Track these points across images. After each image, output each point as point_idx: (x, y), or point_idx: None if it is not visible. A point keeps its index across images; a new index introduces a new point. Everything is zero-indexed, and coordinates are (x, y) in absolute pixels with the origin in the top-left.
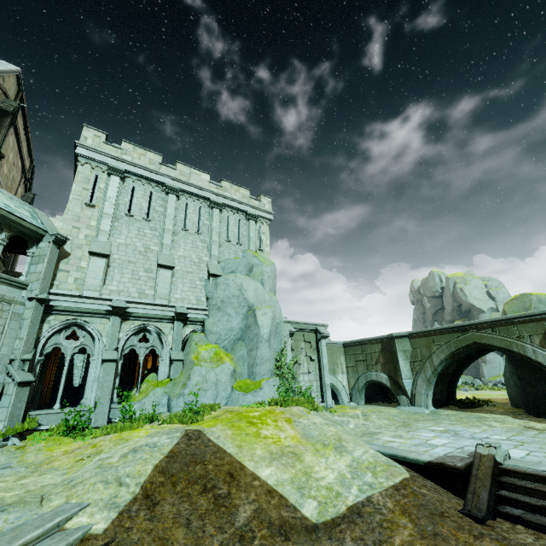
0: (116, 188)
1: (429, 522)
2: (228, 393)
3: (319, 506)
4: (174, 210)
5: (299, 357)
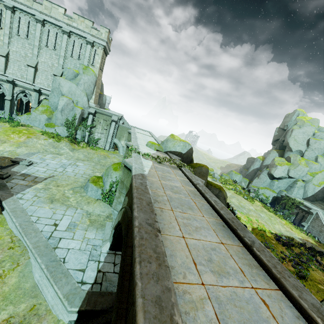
0: (9, 18)
1: None
2: (43, 125)
3: None
4: (40, 34)
5: (98, 125)
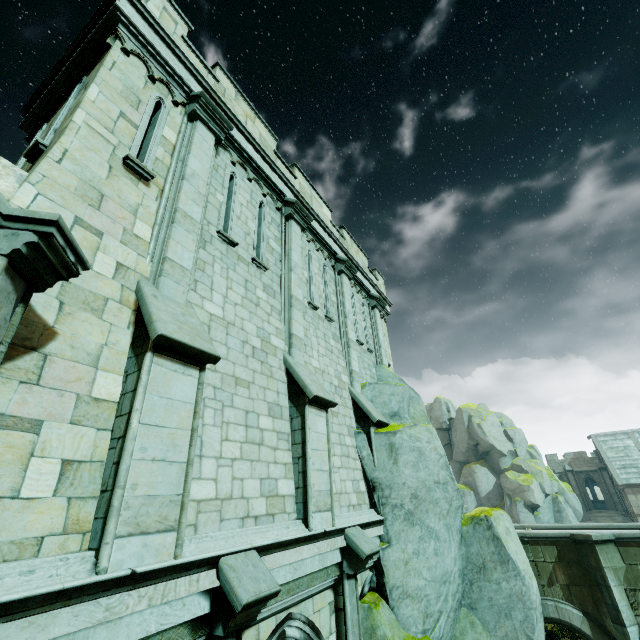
0: (207, 158)
1: None
2: None
3: None
4: (300, 257)
5: None
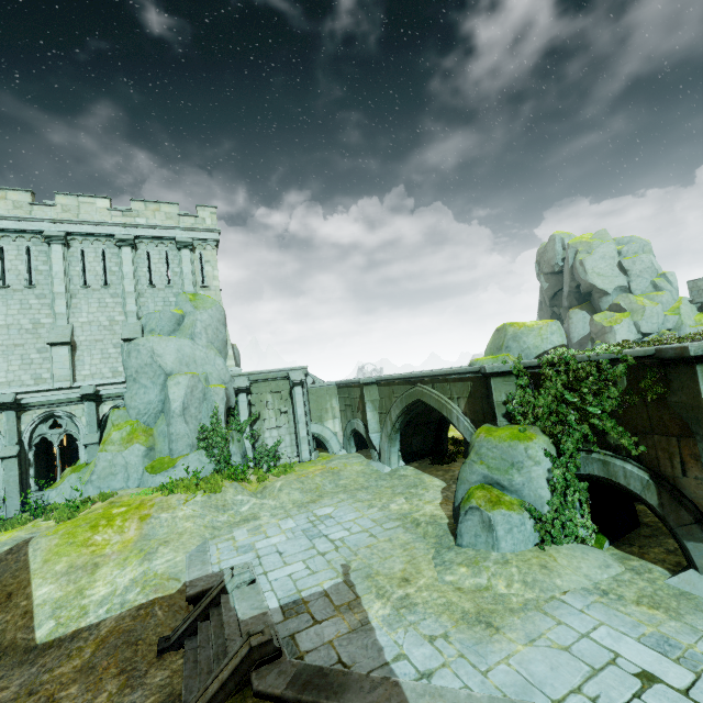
0: None
1: (105, 653)
2: (140, 475)
3: (55, 627)
4: (63, 265)
5: (264, 412)
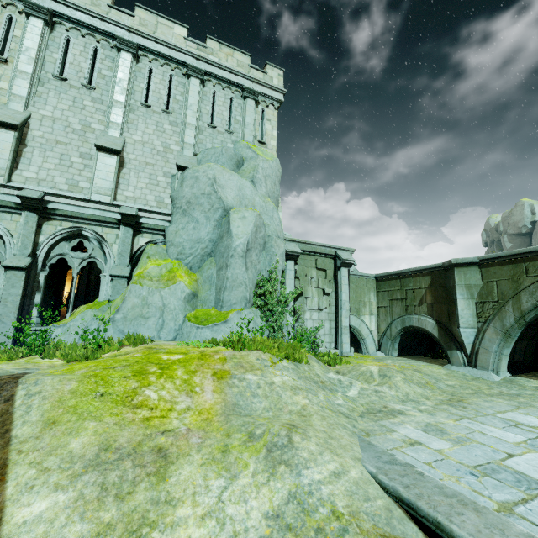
0: (37, 37)
1: None
2: (178, 324)
3: None
4: (128, 75)
5: (307, 288)
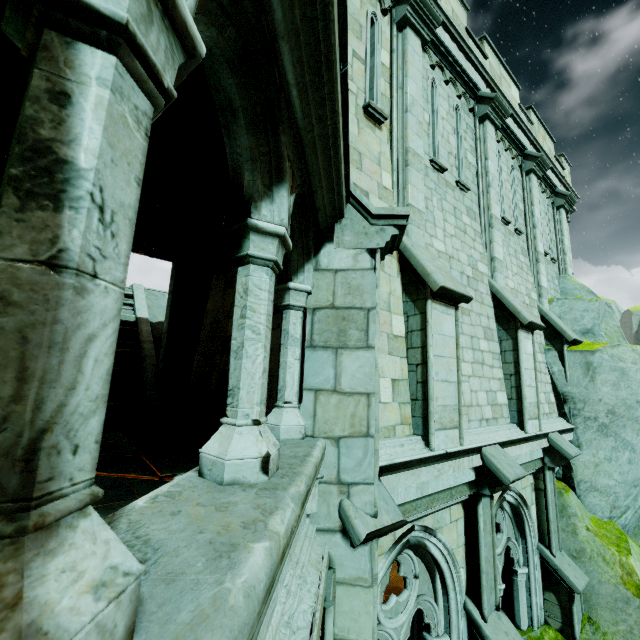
0: (419, 75)
1: None
2: None
3: None
4: (495, 166)
5: None
